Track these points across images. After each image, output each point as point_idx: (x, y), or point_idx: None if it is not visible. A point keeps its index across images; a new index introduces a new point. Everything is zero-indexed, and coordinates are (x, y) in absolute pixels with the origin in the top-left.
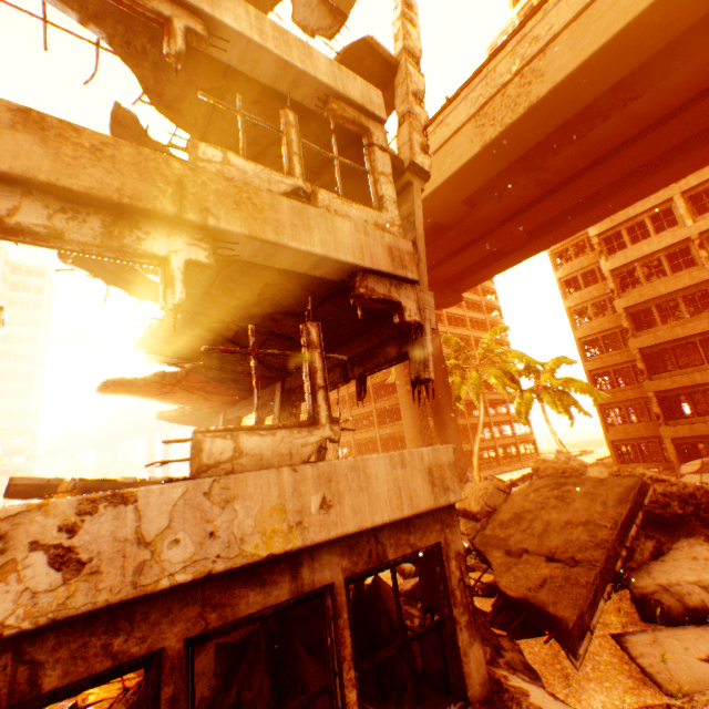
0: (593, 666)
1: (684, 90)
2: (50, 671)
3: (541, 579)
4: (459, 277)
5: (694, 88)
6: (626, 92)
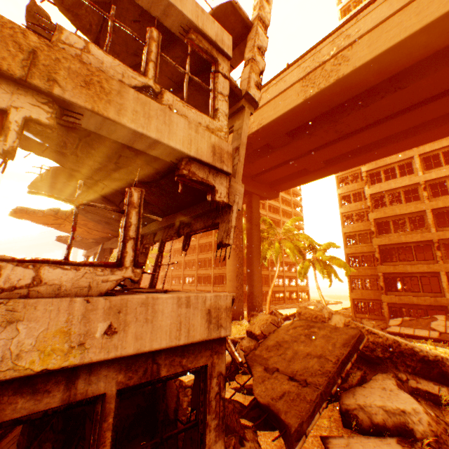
0: None
1: (431, 89)
2: None
3: (281, 393)
4: (278, 182)
5: (437, 89)
6: (397, 83)
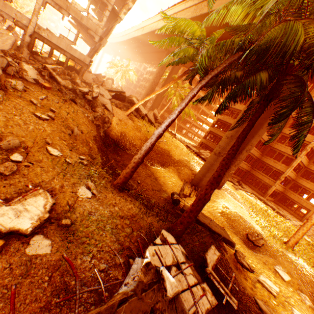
0: None
1: None
2: (46, 42)
3: None
4: None
5: None
6: None
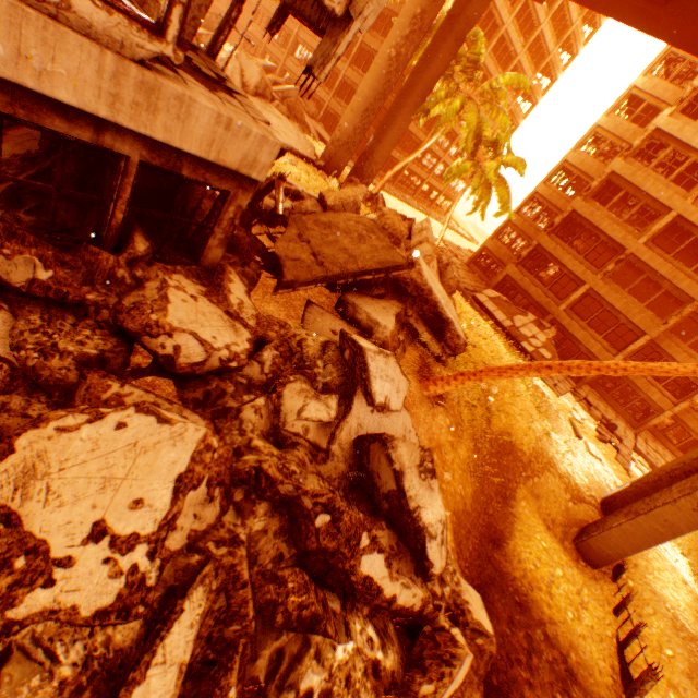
0: (286, 302)
1: None
2: None
3: (297, 259)
4: None
5: None
6: None
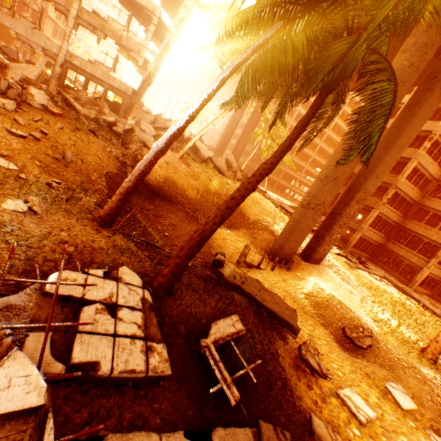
0: None
1: None
2: (79, 72)
3: None
4: None
5: None
6: None
